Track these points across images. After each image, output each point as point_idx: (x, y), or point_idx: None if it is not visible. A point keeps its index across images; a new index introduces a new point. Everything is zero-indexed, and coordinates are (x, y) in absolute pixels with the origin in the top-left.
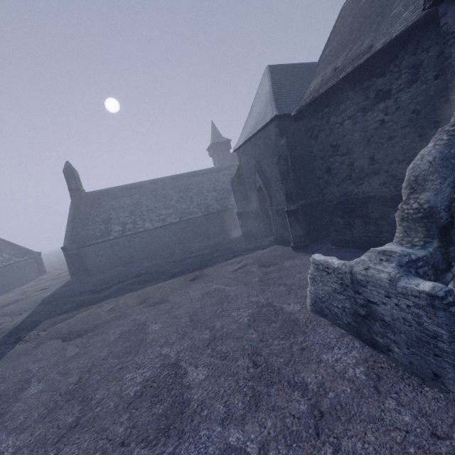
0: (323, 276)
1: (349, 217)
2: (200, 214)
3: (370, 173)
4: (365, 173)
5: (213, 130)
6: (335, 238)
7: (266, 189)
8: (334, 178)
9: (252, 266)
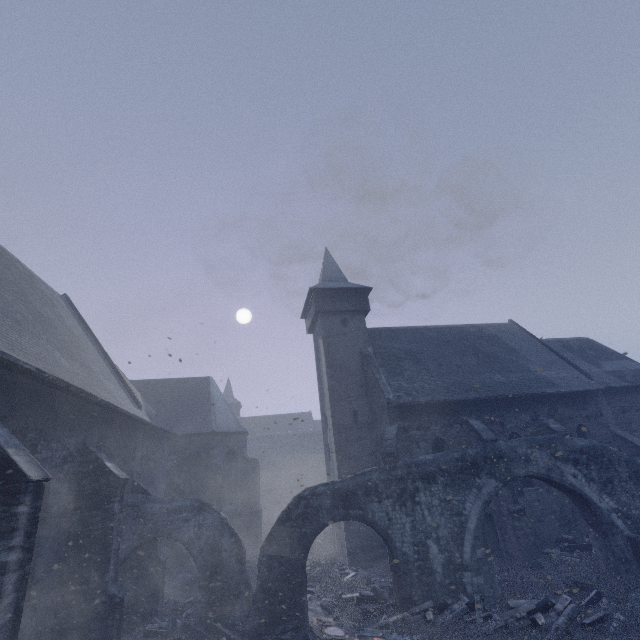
0: None
1: None
2: None
3: None
4: None
5: (226, 388)
6: None
7: None
8: None
9: None
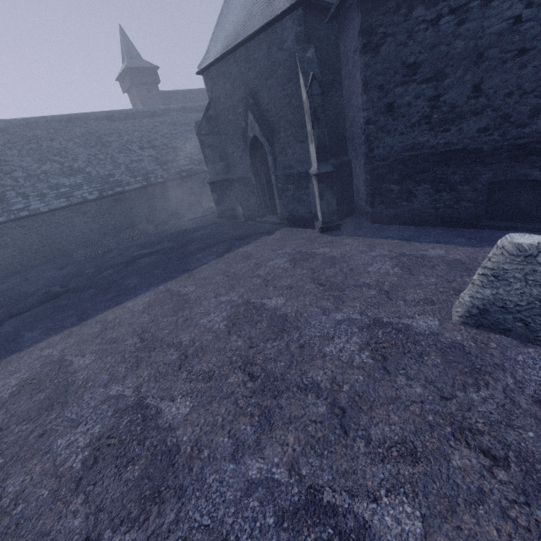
0: (536, 272)
1: (411, 182)
2: (136, 185)
3: (466, 113)
4: (458, 112)
5: (125, 43)
6: (381, 213)
7: (268, 141)
8: (398, 121)
9: (279, 262)
